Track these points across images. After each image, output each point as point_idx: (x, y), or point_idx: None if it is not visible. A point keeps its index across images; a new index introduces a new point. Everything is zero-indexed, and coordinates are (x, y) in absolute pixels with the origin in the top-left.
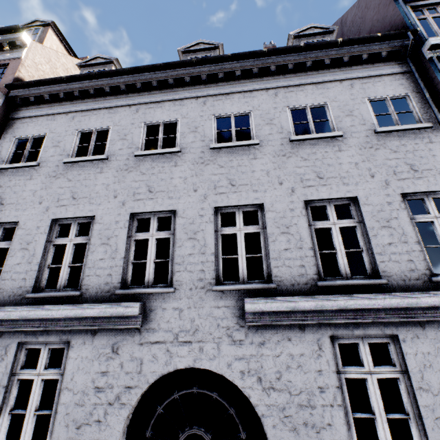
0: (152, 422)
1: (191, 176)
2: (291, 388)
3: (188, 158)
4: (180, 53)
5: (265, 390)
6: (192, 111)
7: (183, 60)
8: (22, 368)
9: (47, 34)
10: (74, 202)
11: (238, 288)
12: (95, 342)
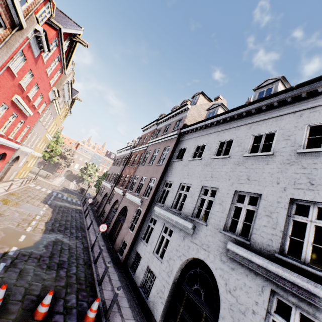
0: (188, 274)
1: (230, 171)
2: (238, 299)
3: (231, 161)
4: (254, 90)
5: (226, 290)
6: (242, 133)
7: (241, 105)
8: (164, 232)
9: (199, 98)
10: (187, 177)
11: (230, 236)
12: (180, 233)
